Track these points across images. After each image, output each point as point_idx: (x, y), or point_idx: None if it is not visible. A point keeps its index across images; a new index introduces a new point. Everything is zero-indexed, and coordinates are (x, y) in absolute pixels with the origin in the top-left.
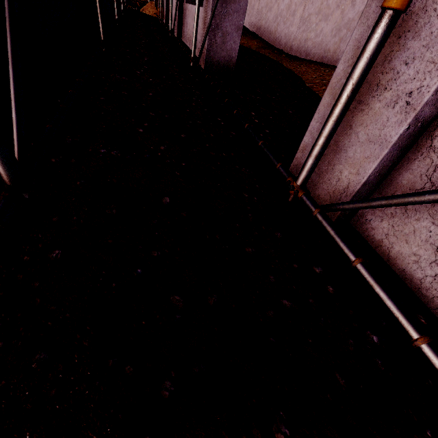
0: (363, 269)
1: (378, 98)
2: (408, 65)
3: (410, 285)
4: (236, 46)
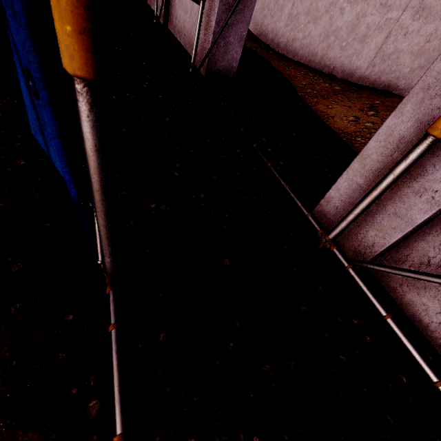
0: (393, 323)
1: (407, 184)
2: (436, 168)
3: (419, 326)
4: (237, 56)
